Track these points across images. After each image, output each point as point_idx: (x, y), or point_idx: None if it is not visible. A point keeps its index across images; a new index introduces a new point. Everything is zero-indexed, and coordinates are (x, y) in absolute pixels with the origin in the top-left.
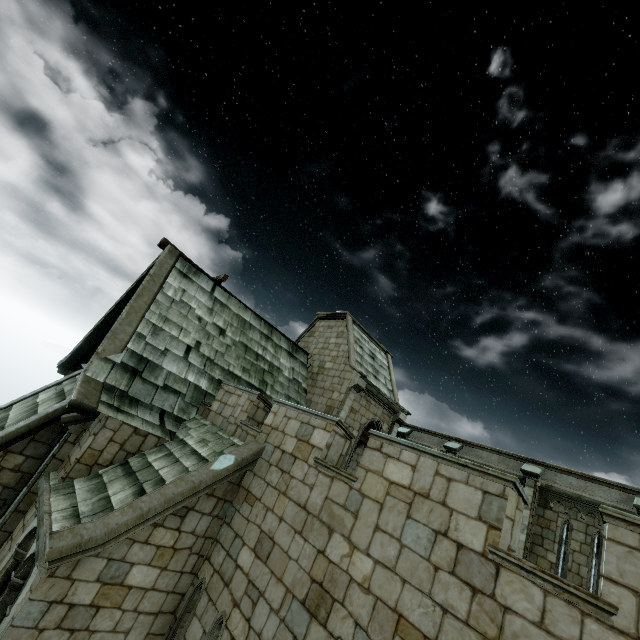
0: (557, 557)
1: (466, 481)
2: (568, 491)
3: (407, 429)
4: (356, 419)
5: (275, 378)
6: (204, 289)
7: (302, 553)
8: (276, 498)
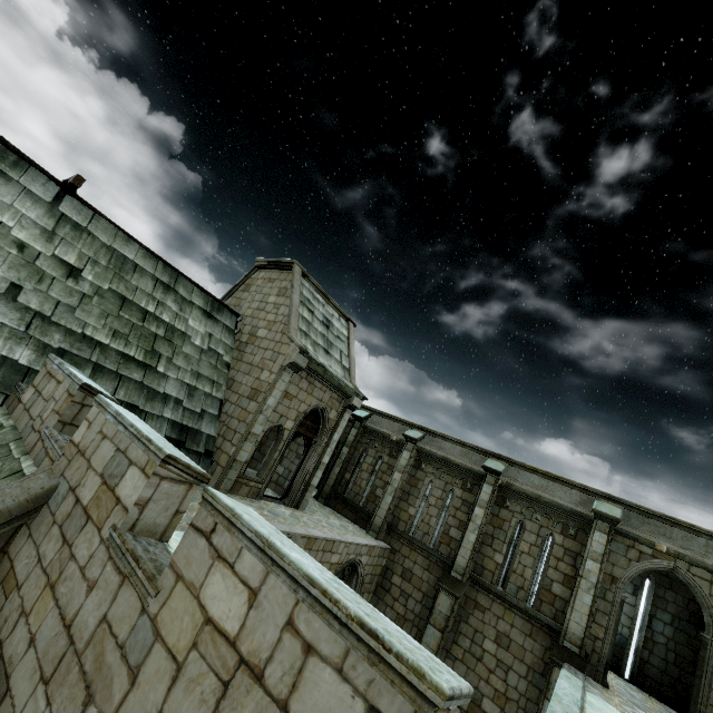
0: (504, 558)
1: (339, 665)
2: (528, 491)
3: (366, 413)
4: (292, 406)
5: (176, 348)
6: (36, 196)
7: None
8: (39, 593)
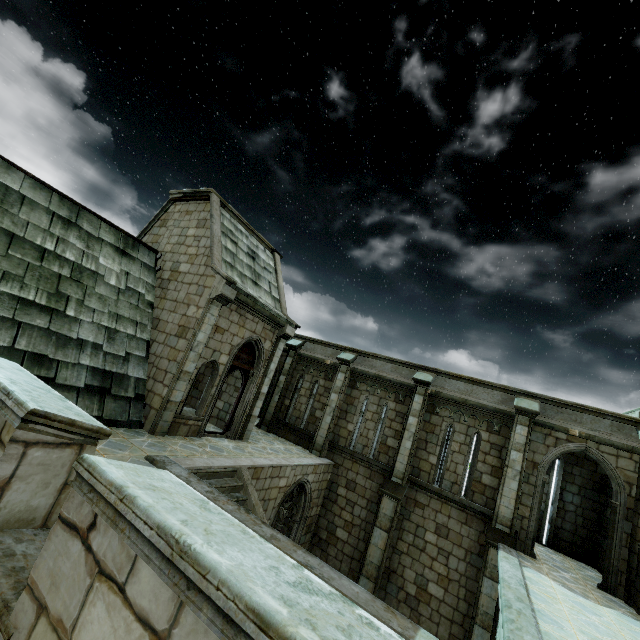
0: (438, 459)
1: None
2: (456, 396)
3: (299, 341)
4: (225, 340)
5: (87, 289)
6: None
7: None
8: None
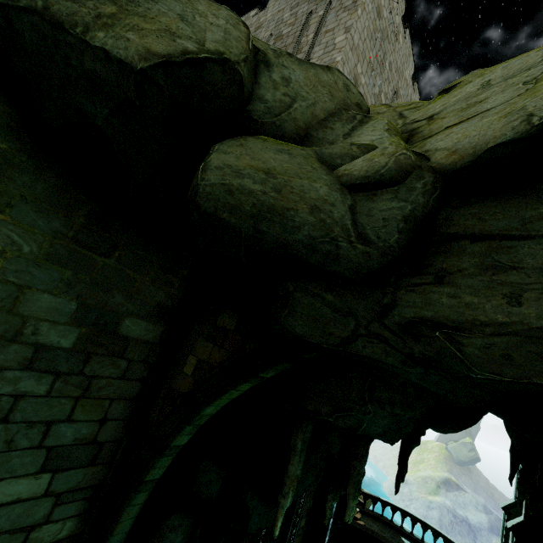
0: None
1: None
2: None
3: None
4: None
5: None
6: None
7: (251, 29)
8: None
